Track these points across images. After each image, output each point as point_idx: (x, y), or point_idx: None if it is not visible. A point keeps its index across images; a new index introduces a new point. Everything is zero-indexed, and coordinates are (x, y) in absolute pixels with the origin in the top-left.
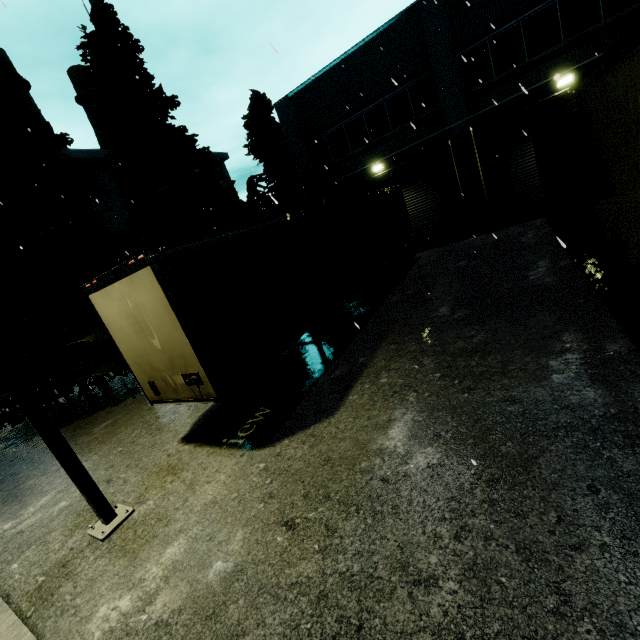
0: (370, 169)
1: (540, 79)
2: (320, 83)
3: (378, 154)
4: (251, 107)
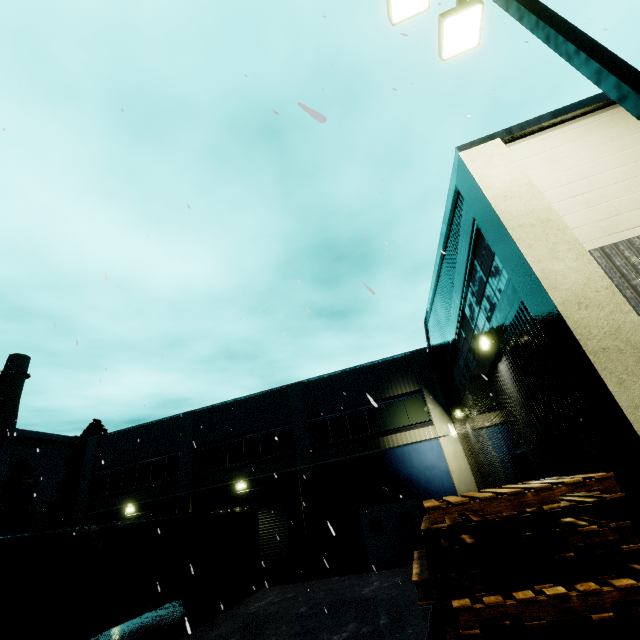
0: (126, 508)
1: (232, 479)
2: (122, 435)
3: (136, 498)
4: (87, 430)
